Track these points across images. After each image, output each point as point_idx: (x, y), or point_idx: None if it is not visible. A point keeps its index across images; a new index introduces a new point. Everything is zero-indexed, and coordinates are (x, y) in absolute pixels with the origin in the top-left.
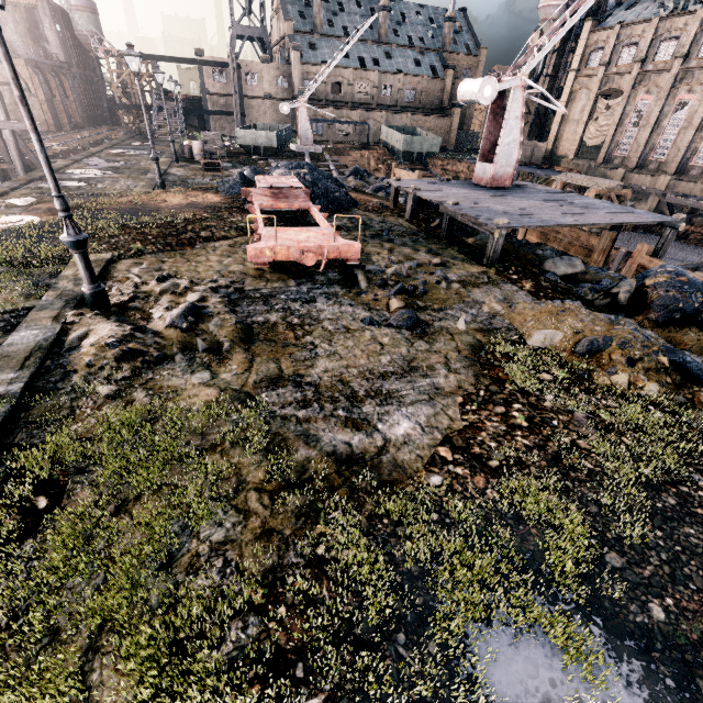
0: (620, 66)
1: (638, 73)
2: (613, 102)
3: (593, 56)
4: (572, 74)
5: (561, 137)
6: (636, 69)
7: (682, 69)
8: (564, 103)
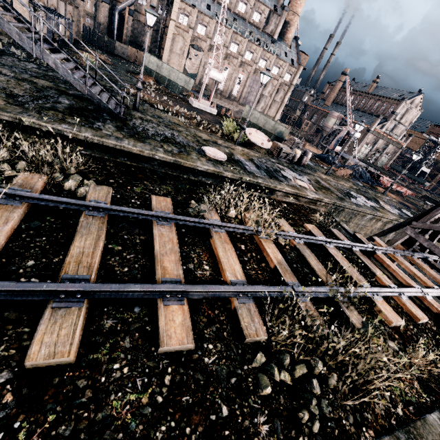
0: (199, 34)
1: (209, 44)
2: (198, 53)
3: (182, 17)
4: (173, 22)
5: (170, 61)
6: (209, 42)
7: (226, 53)
8: (170, 40)
